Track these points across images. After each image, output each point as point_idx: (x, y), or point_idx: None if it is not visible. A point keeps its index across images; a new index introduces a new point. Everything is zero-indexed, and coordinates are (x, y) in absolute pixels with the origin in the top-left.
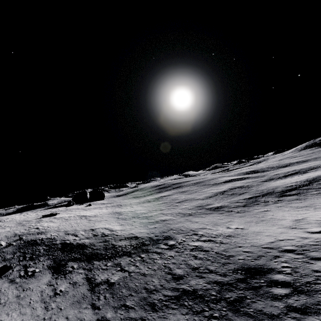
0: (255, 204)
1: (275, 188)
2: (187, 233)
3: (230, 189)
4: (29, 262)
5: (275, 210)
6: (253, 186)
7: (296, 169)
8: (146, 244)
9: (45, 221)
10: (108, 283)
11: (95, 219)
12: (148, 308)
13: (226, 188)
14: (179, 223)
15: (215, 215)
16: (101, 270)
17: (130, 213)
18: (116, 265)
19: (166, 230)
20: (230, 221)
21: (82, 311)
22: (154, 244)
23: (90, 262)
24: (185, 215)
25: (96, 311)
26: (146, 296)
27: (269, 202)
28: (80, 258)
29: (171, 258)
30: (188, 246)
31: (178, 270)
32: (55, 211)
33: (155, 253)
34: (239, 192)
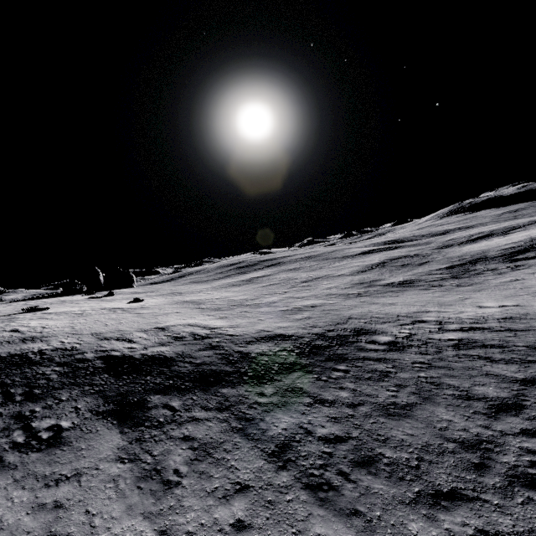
0: (474, 274)
1: (484, 253)
2: (398, 321)
3: (391, 260)
4: (28, 406)
5: (535, 278)
6: (430, 254)
7: (481, 231)
8: (324, 346)
9: (27, 319)
10: (314, 437)
11: (149, 312)
12: (531, 494)
13: (380, 259)
14: (357, 308)
15: (419, 293)
16: (259, 406)
17: (218, 301)
18: (290, 392)
19: (341, 320)
20: (467, 298)
21: (308, 529)
22: (343, 344)
23: (210, 391)
24: (349, 296)
25: (356, 523)
26: (477, 459)
27: (500, 270)
28: (175, 384)
29: (428, 366)
30: (437, 342)
31: (485, 389)
32: (37, 304)
33: (368, 360)
34: (415, 262)
